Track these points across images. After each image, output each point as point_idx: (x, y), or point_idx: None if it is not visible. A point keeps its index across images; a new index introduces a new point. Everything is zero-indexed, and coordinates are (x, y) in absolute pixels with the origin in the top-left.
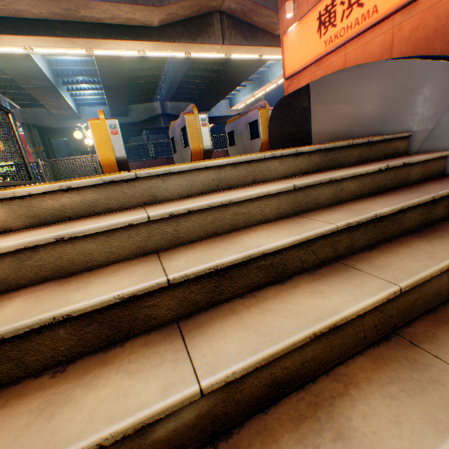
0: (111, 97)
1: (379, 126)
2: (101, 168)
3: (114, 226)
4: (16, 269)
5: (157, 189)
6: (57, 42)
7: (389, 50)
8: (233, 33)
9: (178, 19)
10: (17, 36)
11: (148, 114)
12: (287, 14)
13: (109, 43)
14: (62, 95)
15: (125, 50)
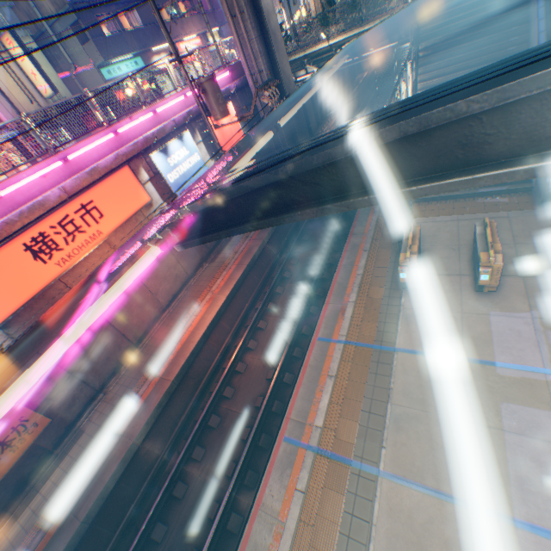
0: None
1: None
2: None
3: None
4: None
5: None
6: None
7: None
8: None
9: None
10: None
11: None
12: None
13: None
14: None
15: None
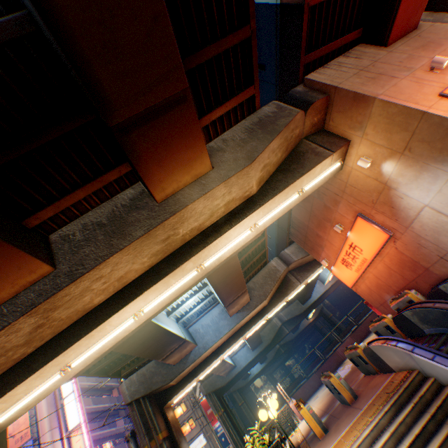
0: (250, 341)
1: (406, 365)
2: (315, 433)
3: None
4: None
5: None
6: (232, 346)
7: (388, 268)
8: (301, 274)
9: (273, 292)
10: (218, 357)
11: (272, 330)
12: (325, 265)
13: (251, 328)
14: (226, 360)
15: (258, 324)
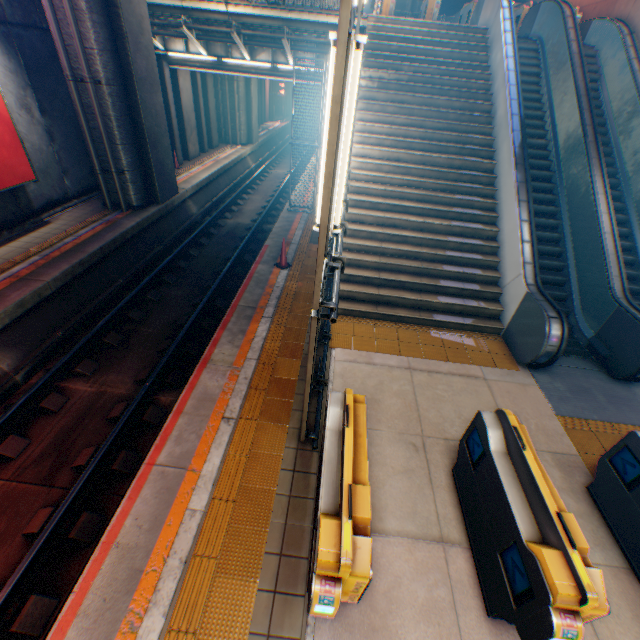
0: None
1: (486, 25)
2: None
3: (392, 28)
4: (377, 31)
5: (401, 26)
6: None
7: None
8: None
9: None
10: None
11: None
12: None
13: None
14: None
15: None
